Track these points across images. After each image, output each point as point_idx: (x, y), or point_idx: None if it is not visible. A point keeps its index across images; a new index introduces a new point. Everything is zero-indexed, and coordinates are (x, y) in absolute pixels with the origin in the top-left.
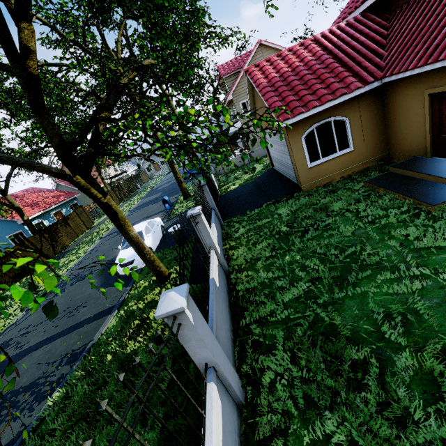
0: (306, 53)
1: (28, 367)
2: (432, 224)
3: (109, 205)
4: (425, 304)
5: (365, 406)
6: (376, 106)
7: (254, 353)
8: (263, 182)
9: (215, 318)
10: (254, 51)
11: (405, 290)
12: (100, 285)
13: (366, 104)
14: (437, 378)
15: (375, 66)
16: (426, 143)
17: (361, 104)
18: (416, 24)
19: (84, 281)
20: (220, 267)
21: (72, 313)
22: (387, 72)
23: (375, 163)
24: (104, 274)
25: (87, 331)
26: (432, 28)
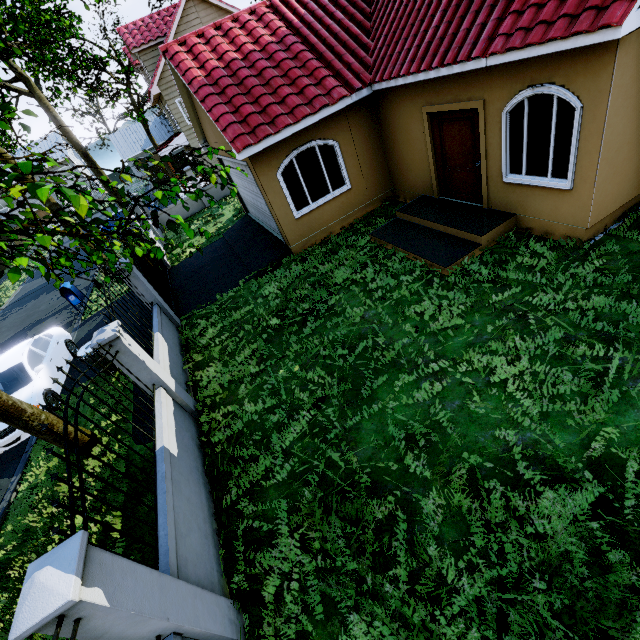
0: (261, 28)
1: None
2: (446, 293)
3: None
4: (447, 415)
5: (396, 586)
6: (370, 123)
7: (248, 551)
8: (236, 240)
9: (173, 525)
10: (182, 8)
11: (426, 397)
12: None
13: (357, 121)
14: (466, 515)
15: (362, 63)
16: (431, 178)
17: (351, 121)
18: (402, 4)
19: None
20: (180, 410)
21: None
22: (376, 75)
23: (380, 204)
24: None
25: None
26: (421, 16)
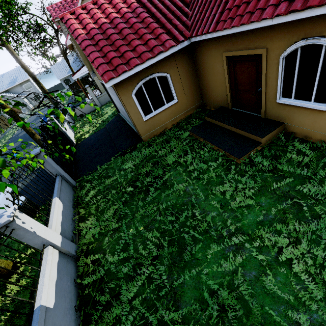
0: (121, 3)
1: None
2: (240, 178)
3: None
4: (248, 290)
5: None
6: (189, 62)
7: None
8: (112, 129)
9: None
10: None
11: (231, 268)
12: None
13: (181, 61)
14: None
15: (184, 24)
16: (227, 96)
17: (177, 61)
18: None
19: None
20: (63, 258)
21: None
22: (193, 32)
23: (195, 110)
24: None
25: None
26: None
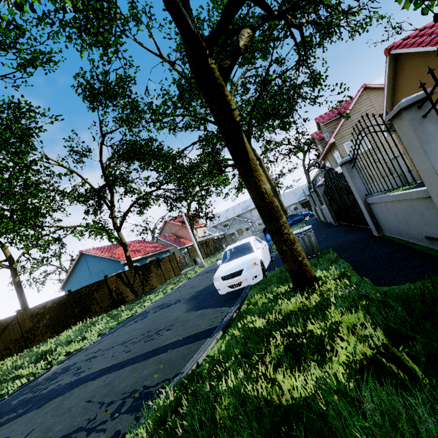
0: None
1: (74, 404)
2: None
3: (240, 129)
4: None
5: None
6: None
7: None
8: None
9: None
10: (358, 95)
11: None
12: (189, 308)
13: None
14: None
15: None
16: None
17: None
18: None
19: (170, 308)
20: None
21: (152, 336)
22: None
23: None
24: (195, 299)
25: (171, 358)
26: None
